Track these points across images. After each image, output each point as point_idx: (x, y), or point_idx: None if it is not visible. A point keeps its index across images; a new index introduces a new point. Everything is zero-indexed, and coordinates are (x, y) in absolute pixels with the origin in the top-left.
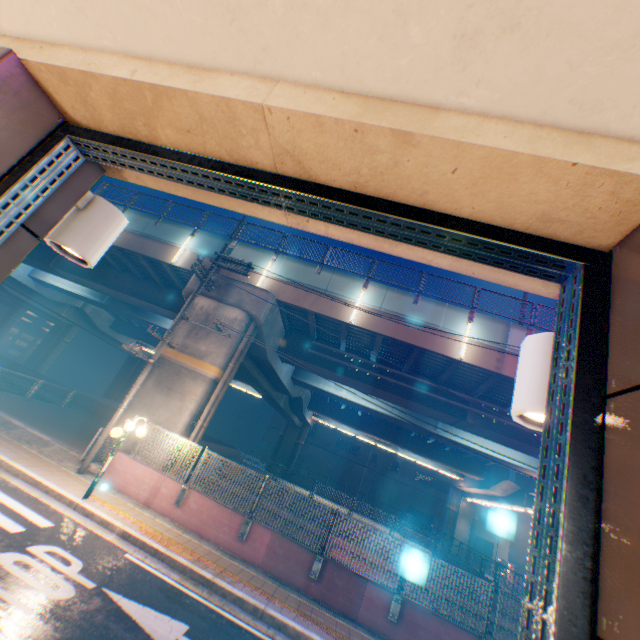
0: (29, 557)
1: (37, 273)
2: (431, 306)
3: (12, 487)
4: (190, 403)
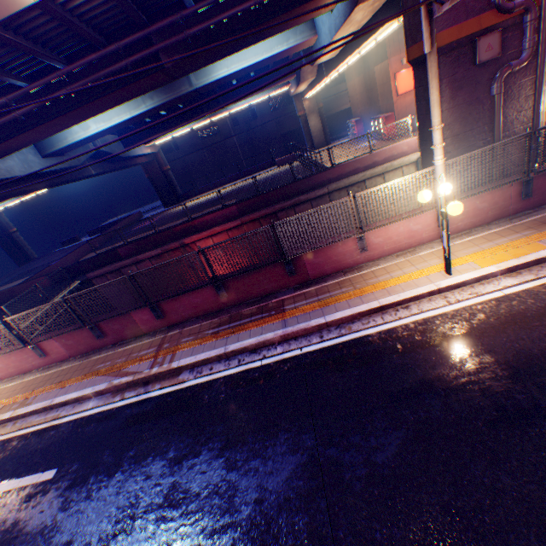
0: None
1: None
2: None
3: None
4: None
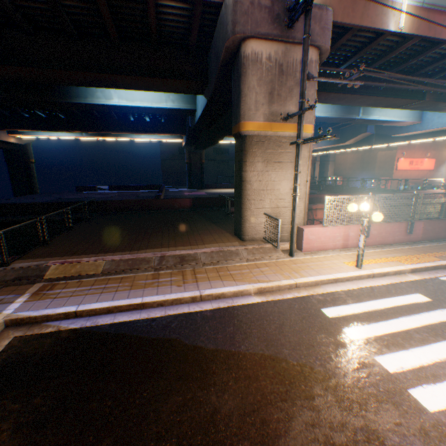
0: None
1: None
2: None
3: (350, 295)
4: (303, 168)
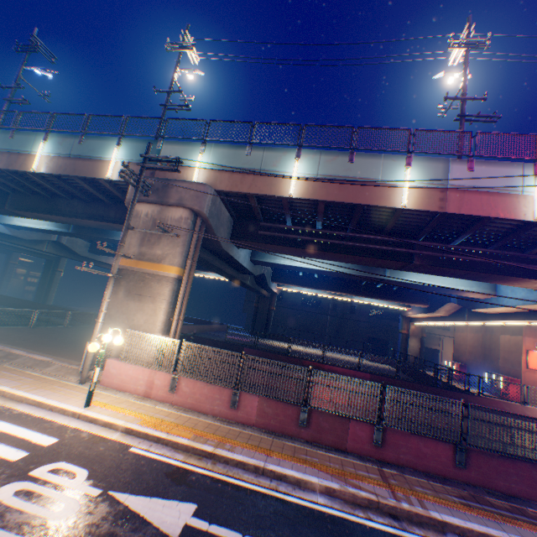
0: (31, 484)
1: (4, 220)
2: (367, 162)
3: (16, 415)
4: (162, 305)
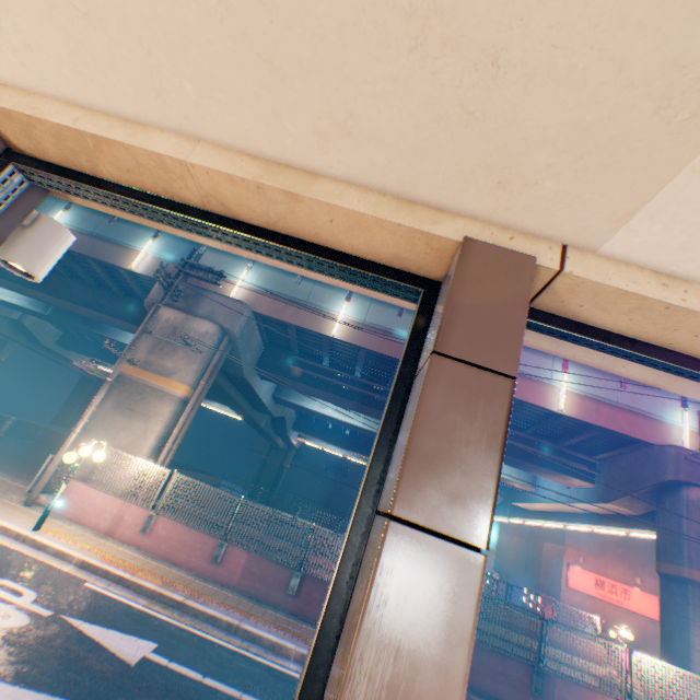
0: None
1: None
2: None
3: None
4: (156, 425)
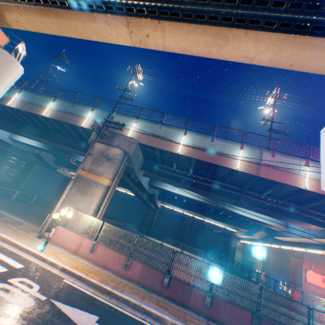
0: (9, 285)
1: (13, 136)
2: (220, 142)
3: (1, 247)
4: (95, 199)
